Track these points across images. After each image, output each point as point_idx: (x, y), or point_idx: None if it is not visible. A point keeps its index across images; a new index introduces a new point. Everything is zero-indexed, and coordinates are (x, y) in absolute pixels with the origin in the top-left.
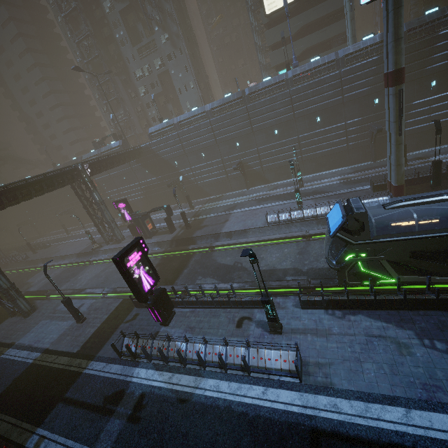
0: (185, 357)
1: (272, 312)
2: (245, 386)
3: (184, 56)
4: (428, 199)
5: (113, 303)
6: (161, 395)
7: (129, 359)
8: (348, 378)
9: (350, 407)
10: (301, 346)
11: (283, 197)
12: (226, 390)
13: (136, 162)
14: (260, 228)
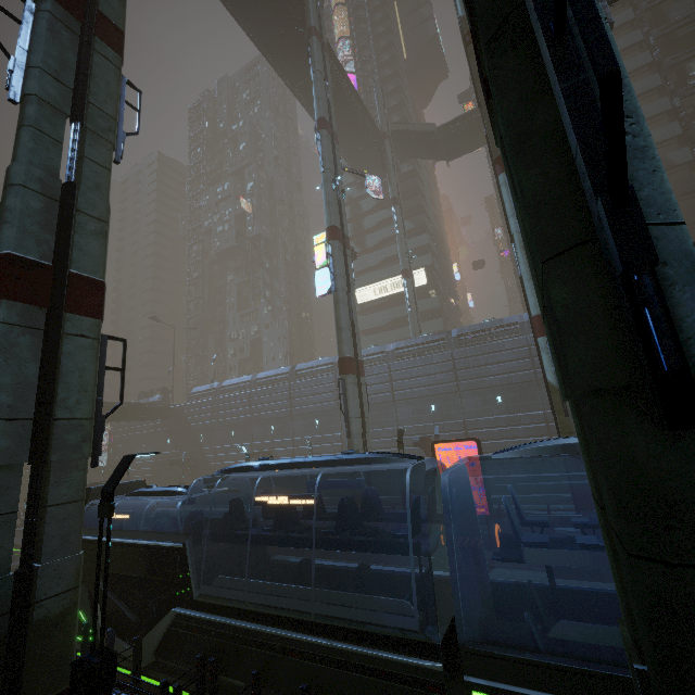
0: None
1: None
2: None
3: (280, 327)
4: (158, 488)
5: None
6: None
7: None
8: None
9: None
10: None
11: None
12: None
13: (162, 425)
14: None
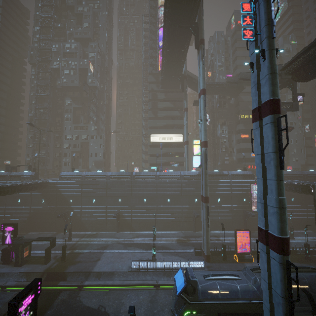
0: None
1: None
2: None
3: (102, 140)
4: (223, 277)
5: None
6: None
7: None
8: None
9: None
10: None
11: (142, 245)
12: None
13: (37, 191)
14: (125, 272)
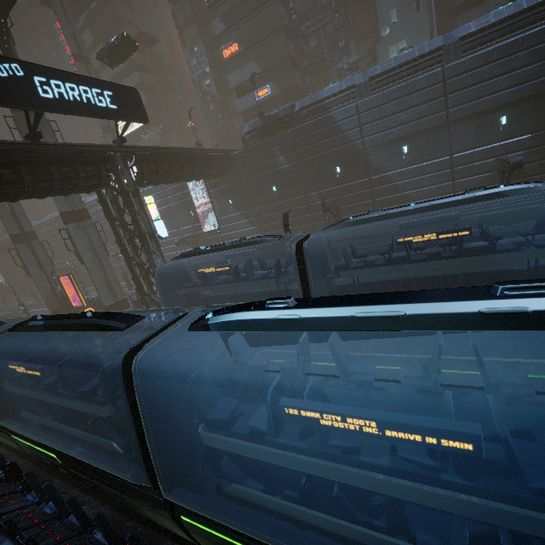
0: None
1: None
2: None
3: None
4: None
5: None
6: None
7: None
8: None
9: None
10: None
11: None
12: None
13: None
14: None
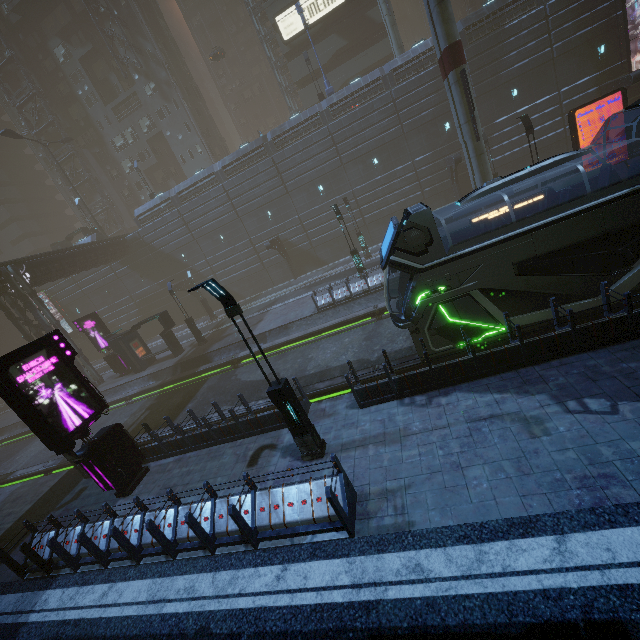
0: (139, 542)
1: (298, 416)
2: (244, 574)
3: (182, 110)
4: (521, 173)
5: (48, 481)
6: (74, 637)
7: (37, 576)
8: (440, 504)
9: (447, 563)
10: (356, 468)
11: (342, 274)
12: (206, 593)
13: (121, 264)
14: (308, 318)
